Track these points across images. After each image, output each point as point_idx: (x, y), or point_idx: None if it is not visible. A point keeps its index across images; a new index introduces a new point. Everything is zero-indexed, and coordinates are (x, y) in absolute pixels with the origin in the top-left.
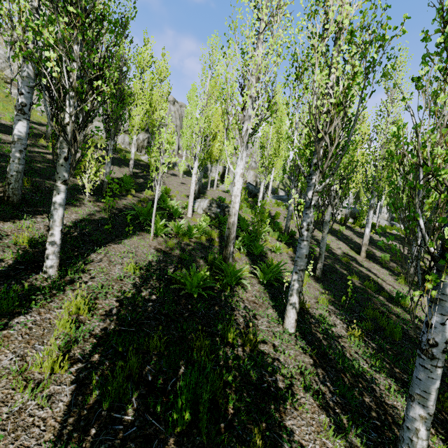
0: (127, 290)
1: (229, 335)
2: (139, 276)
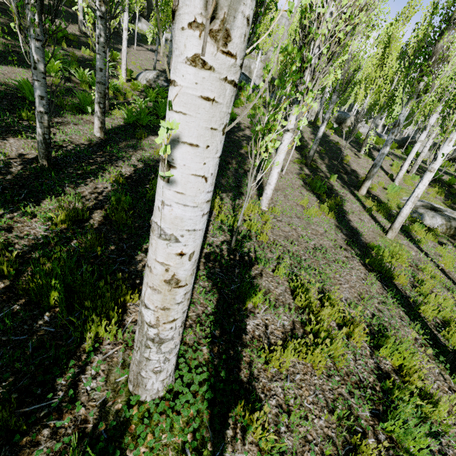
0: None
1: (24, 115)
2: None
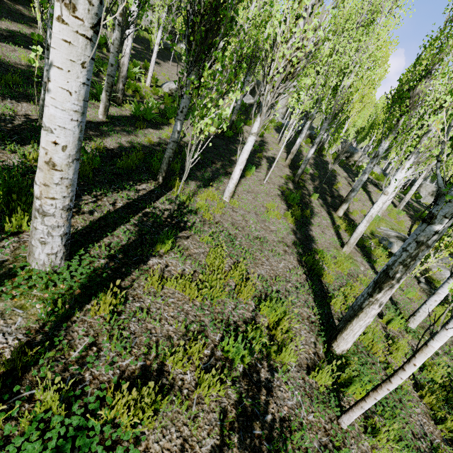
0: (7, 59)
1: None
2: (27, 64)
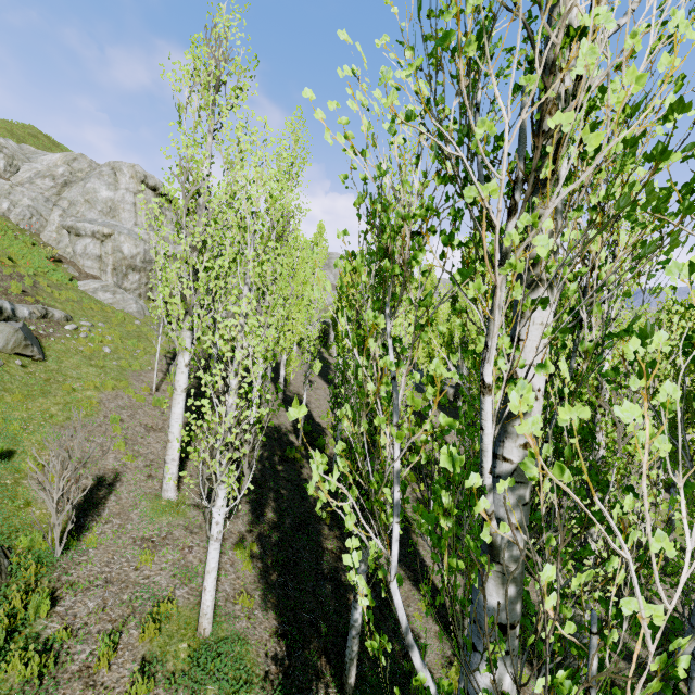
0: None
1: None
2: None
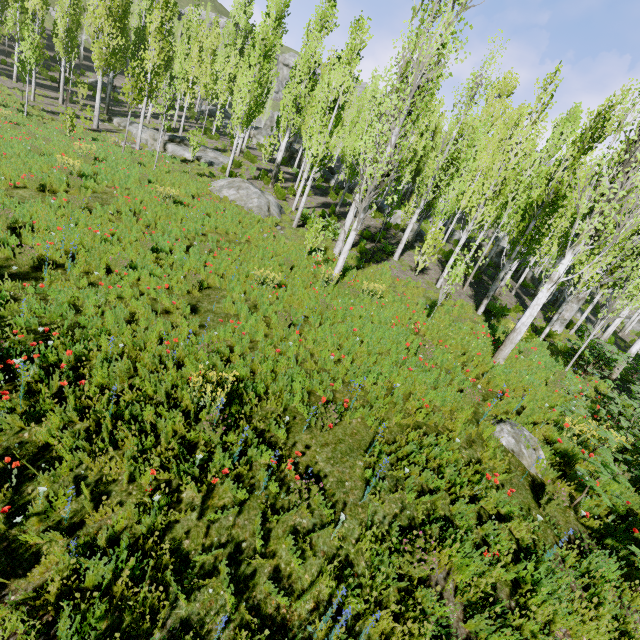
0: None
1: None
2: None
